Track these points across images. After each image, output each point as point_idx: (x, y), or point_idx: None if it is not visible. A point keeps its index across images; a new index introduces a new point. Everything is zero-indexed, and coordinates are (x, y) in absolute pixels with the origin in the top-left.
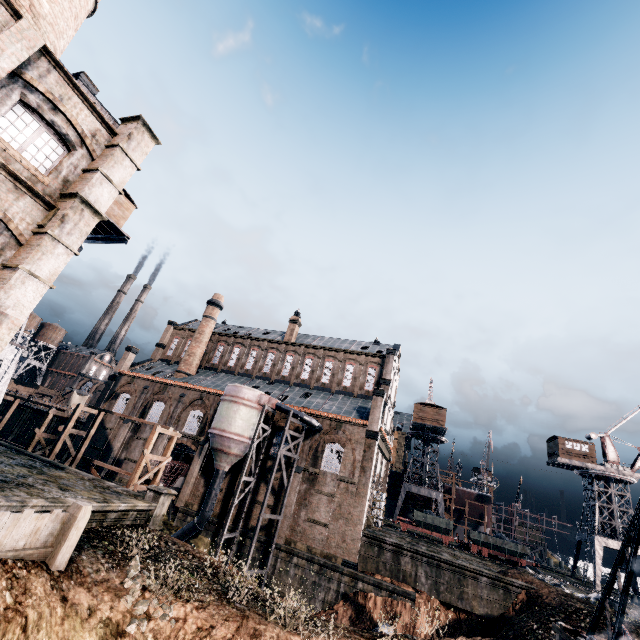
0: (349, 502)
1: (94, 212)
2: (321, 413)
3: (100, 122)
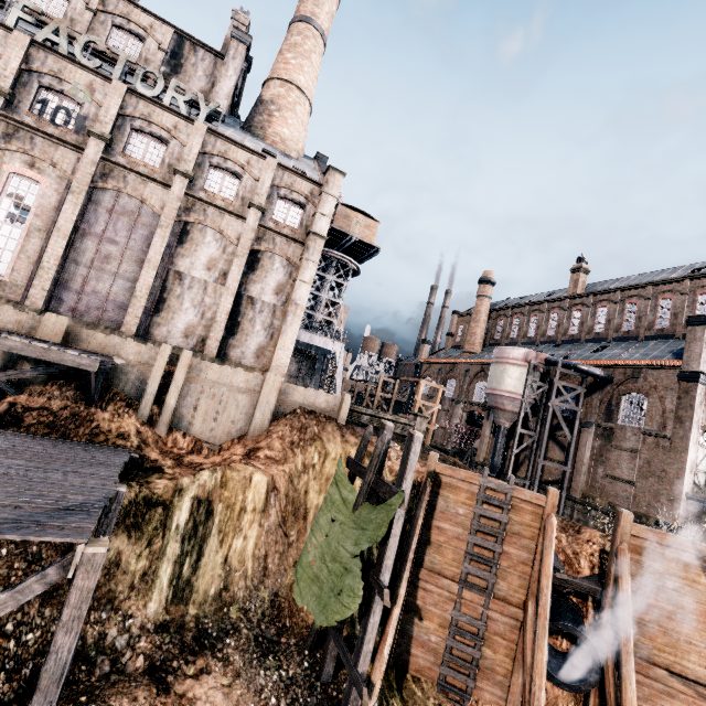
0: (660, 458)
1: (321, 237)
2: (609, 362)
3: (313, 184)
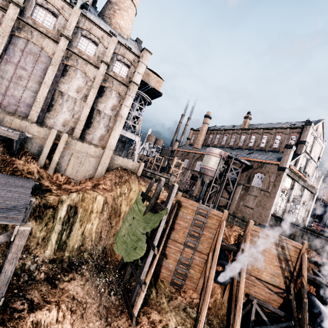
0: (265, 200)
1: (136, 85)
2: (253, 159)
3: (135, 55)
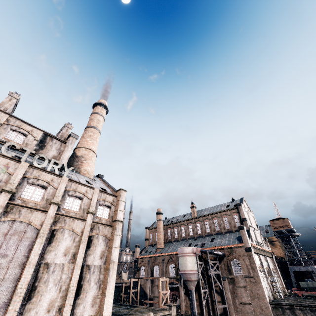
0: (254, 288)
1: (120, 221)
2: (221, 247)
3: (113, 196)
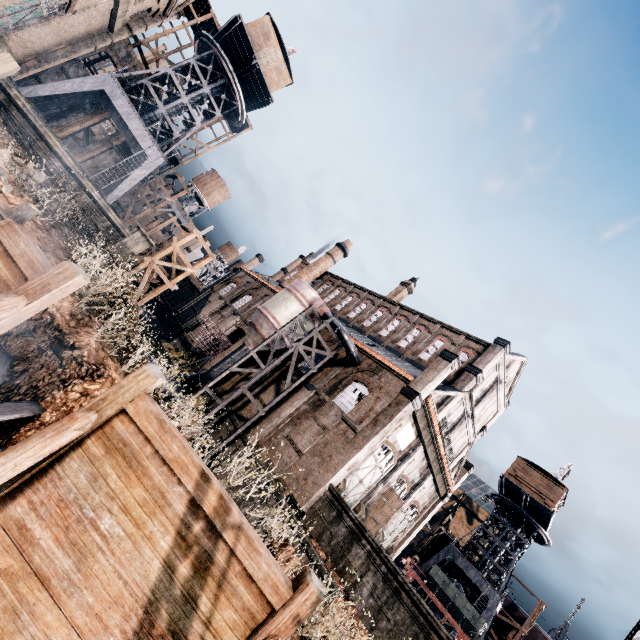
0: (337, 445)
1: None
2: (368, 349)
3: None
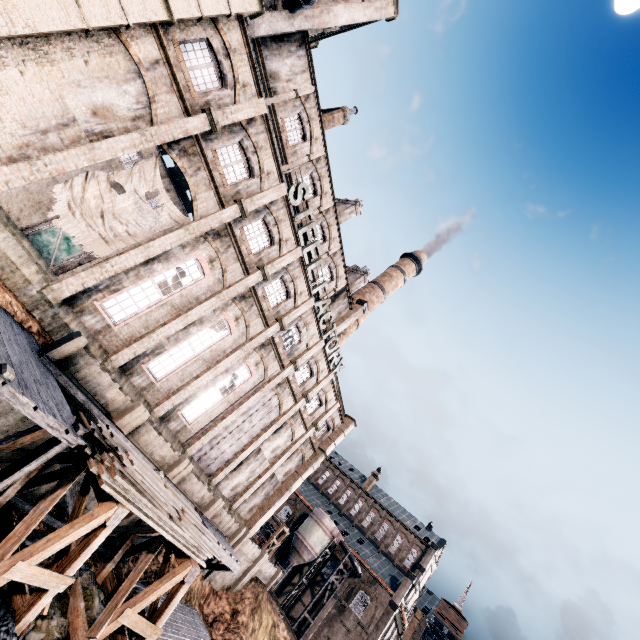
0: None
1: (325, 456)
2: (366, 564)
3: (341, 420)
